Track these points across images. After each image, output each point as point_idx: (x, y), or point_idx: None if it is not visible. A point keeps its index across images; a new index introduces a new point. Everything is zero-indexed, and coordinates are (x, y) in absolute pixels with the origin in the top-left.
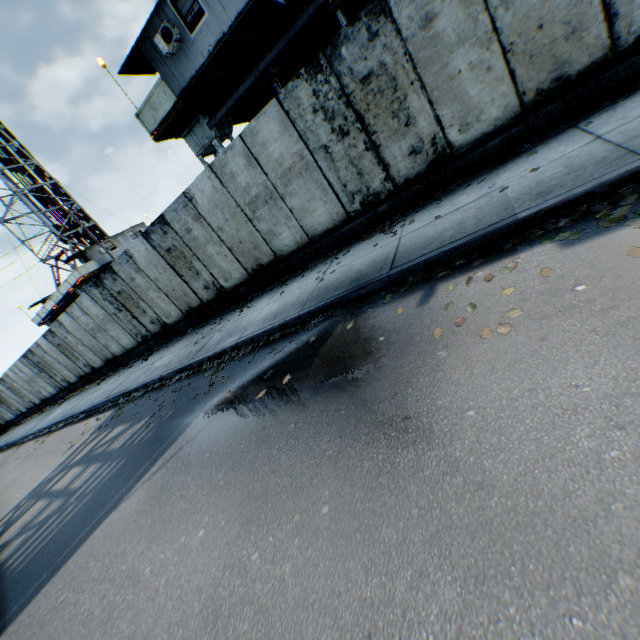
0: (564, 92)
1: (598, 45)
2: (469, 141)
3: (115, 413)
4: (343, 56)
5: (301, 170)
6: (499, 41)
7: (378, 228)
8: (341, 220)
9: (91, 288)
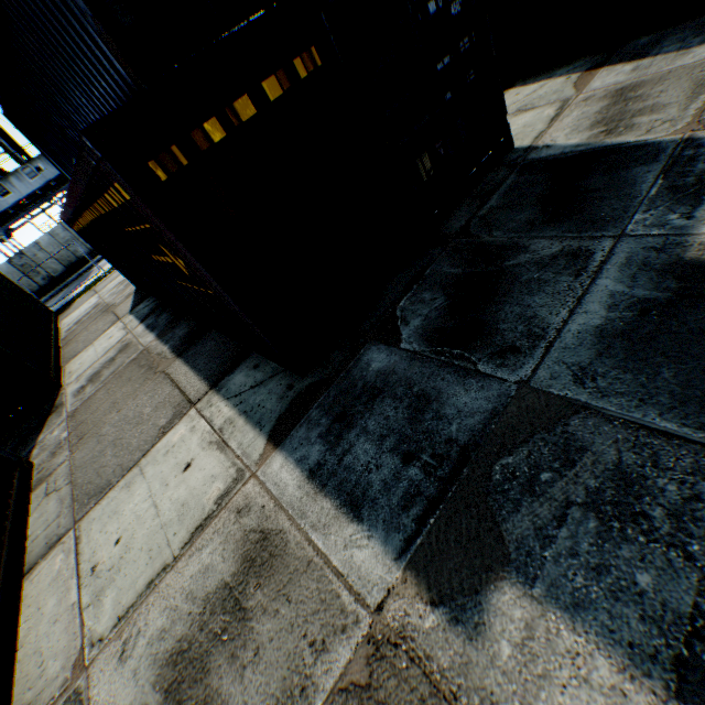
0: None
1: None
2: None
3: None
4: None
5: None
6: None
7: None
8: None
9: None
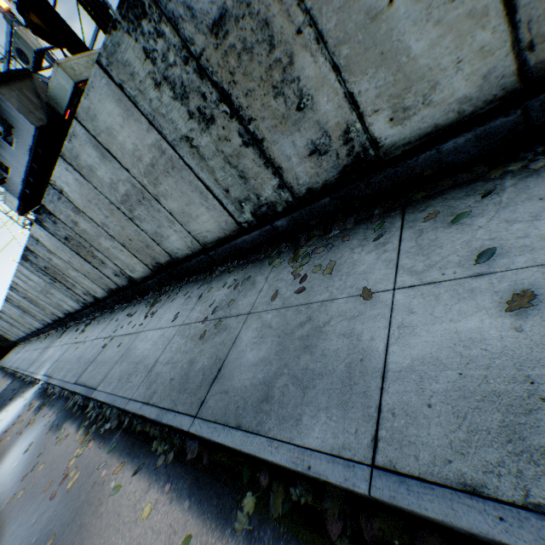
0: (117, 293)
1: (113, 283)
2: (101, 297)
3: (9, 385)
4: (32, 259)
5: (51, 287)
6: (80, 272)
7: (94, 317)
8: (82, 307)
9: (6, 301)
